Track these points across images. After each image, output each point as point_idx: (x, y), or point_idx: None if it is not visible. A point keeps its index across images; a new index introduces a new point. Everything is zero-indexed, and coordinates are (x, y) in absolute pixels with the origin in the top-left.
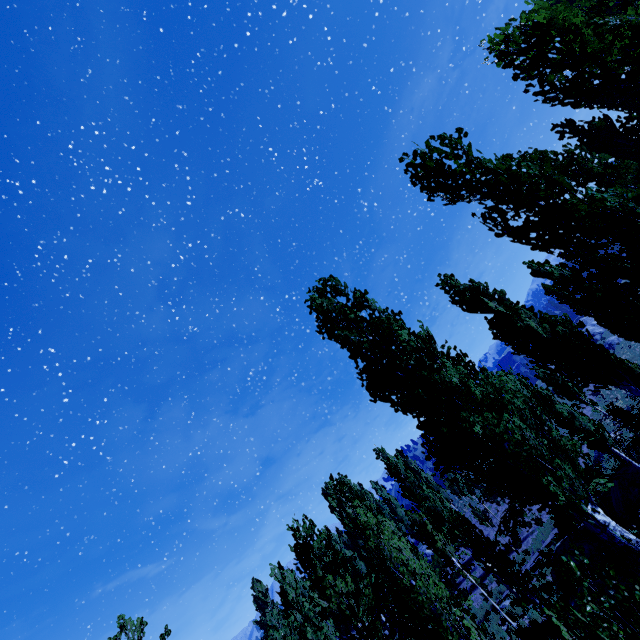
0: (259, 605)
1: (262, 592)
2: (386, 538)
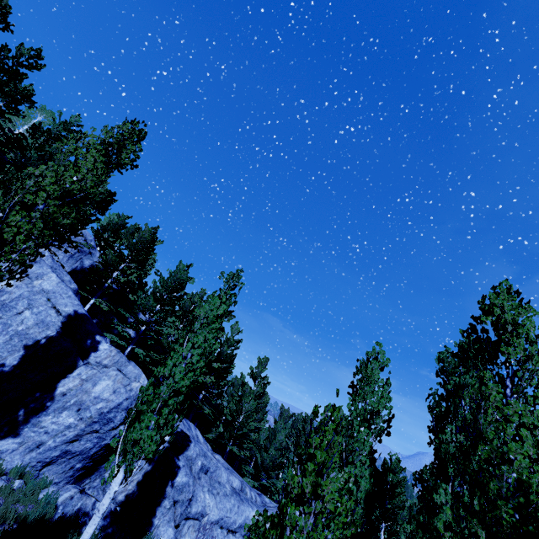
0: None
1: None
2: None
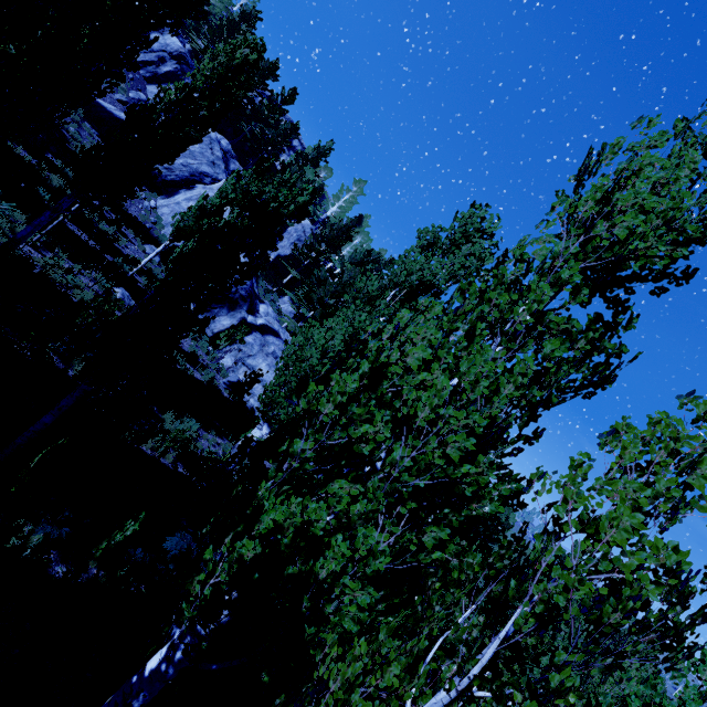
0: None
1: None
2: None
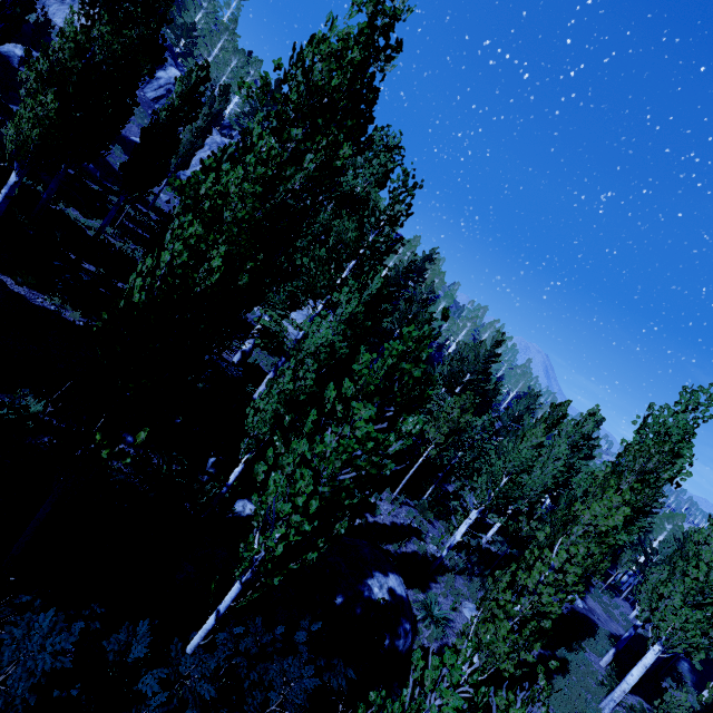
0: None
1: None
2: None
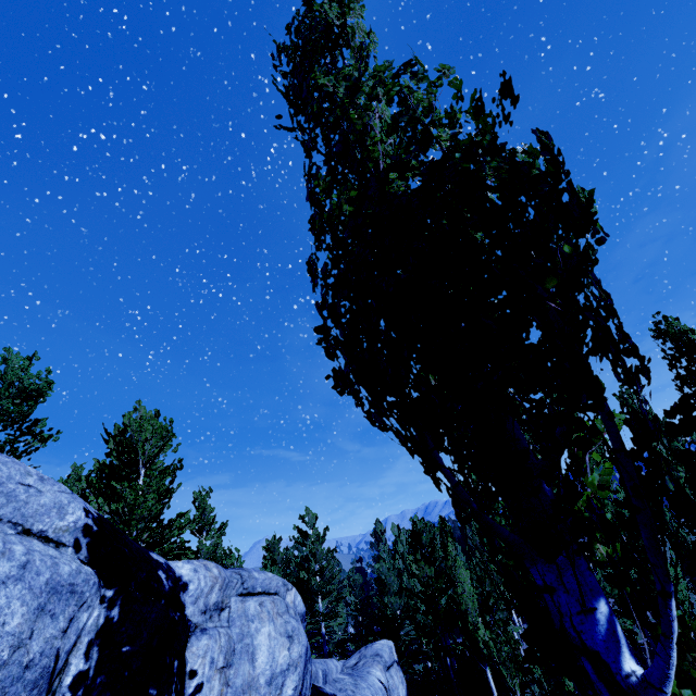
0: (376, 537)
1: (381, 530)
2: (458, 566)
